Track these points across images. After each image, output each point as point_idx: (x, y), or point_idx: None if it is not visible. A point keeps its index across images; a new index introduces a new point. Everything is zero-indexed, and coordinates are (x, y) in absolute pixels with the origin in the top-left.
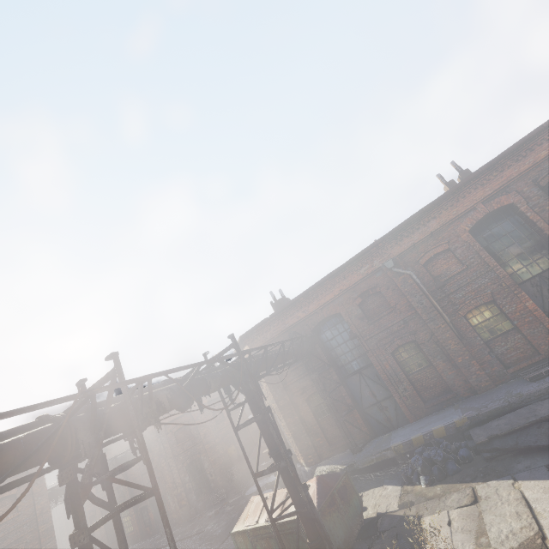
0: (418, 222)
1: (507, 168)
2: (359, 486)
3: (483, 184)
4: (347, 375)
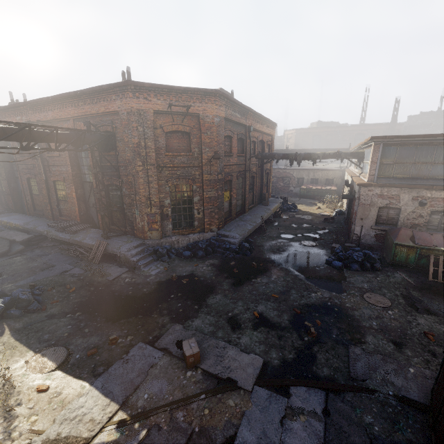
0: (44, 106)
1: (87, 104)
2: None
3: (76, 105)
4: (18, 177)
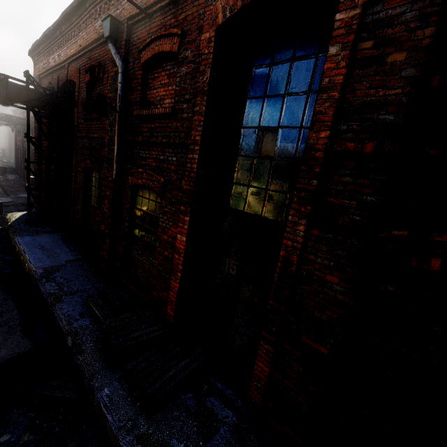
0: None
1: None
2: (3, 243)
3: None
4: None
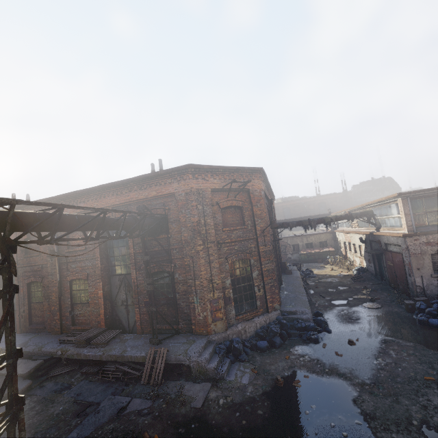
0: (74, 199)
1: (134, 191)
2: None
3: (118, 194)
4: None
